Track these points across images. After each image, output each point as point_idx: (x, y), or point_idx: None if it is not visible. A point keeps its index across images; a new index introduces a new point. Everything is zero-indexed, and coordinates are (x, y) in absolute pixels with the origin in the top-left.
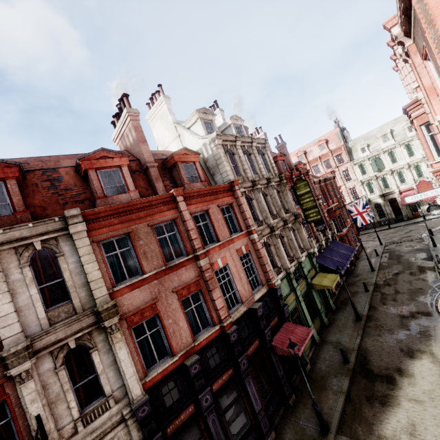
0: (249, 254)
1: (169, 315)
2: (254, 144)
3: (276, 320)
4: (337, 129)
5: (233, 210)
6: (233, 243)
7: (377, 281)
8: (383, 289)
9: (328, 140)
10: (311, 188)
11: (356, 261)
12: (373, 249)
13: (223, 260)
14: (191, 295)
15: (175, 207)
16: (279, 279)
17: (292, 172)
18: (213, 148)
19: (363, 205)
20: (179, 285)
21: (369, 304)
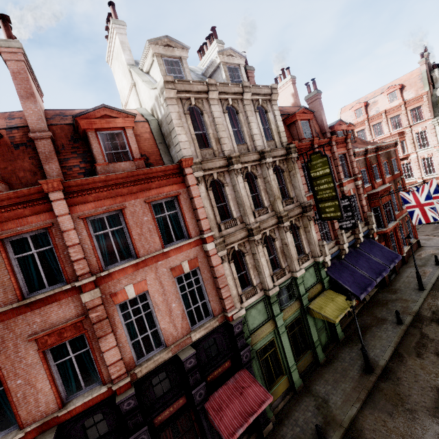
0: (198, 272)
1: (18, 373)
2: (247, 95)
3: (227, 365)
4: (422, 67)
5: (179, 205)
6: (166, 258)
7: (422, 309)
8: (427, 326)
9: (404, 85)
10: (348, 162)
11: (402, 266)
12: (434, 252)
13: (139, 287)
14: (72, 339)
15: (49, 208)
16: (243, 308)
17: (314, 139)
18: (163, 104)
19: (428, 194)
20: (44, 329)
21: (395, 347)
